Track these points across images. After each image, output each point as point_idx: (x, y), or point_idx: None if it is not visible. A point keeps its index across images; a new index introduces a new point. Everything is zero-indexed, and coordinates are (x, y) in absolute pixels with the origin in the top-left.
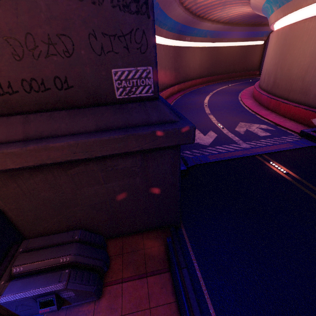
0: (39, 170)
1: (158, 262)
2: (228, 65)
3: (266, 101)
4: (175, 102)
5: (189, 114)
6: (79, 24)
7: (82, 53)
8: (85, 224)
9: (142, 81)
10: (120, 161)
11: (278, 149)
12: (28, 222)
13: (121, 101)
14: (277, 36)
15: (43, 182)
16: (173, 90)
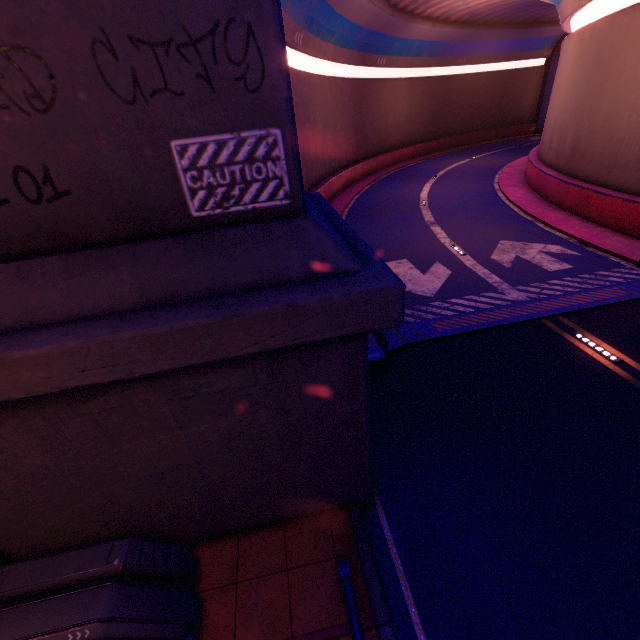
0: (6, 408)
1: (322, 607)
2: (469, 114)
3: (557, 192)
4: (357, 200)
5: (389, 226)
6: (58, 15)
7: (80, 99)
8: (145, 517)
9: (258, 169)
10: (213, 375)
11: (593, 302)
12: (5, 521)
13: (206, 224)
14: (579, 44)
15: (22, 435)
16: (352, 173)
